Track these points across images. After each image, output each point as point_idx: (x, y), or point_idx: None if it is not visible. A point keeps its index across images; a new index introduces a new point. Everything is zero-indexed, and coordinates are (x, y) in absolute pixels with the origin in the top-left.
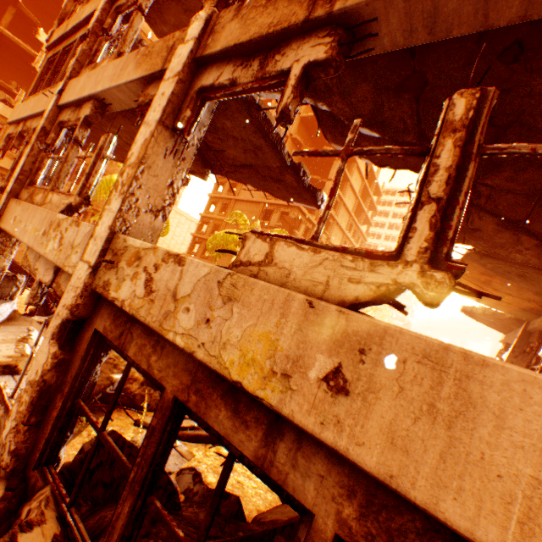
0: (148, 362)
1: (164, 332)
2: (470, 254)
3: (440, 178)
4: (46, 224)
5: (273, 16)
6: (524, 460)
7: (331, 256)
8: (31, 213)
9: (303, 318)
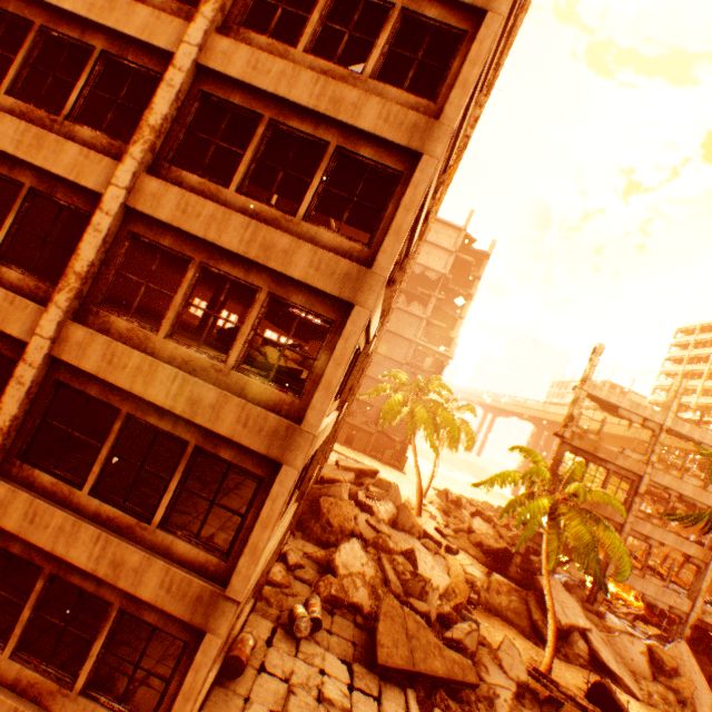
0: None
1: None
2: None
3: None
4: (659, 591)
5: None
6: None
7: None
8: (643, 582)
9: None
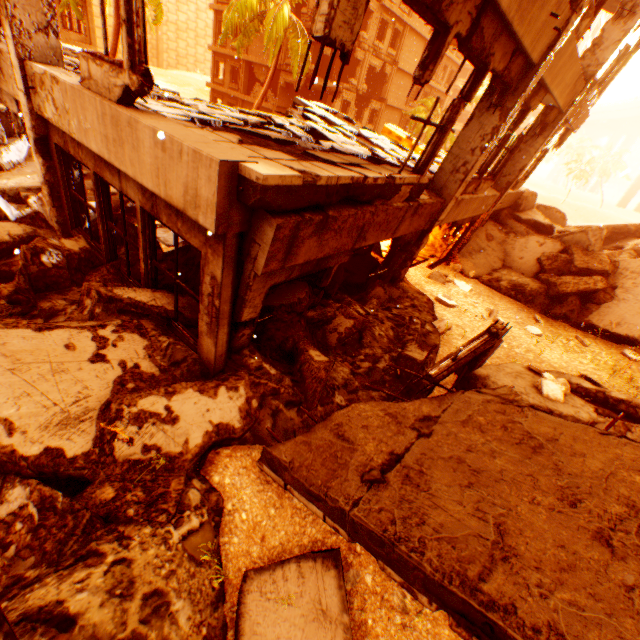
0: (81, 158)
1: (72, 135)
2: None
3: (123, 4)
4: None
5: None
6: (149, 158)
7: (107, 70)
8: None
9: (103, 113)
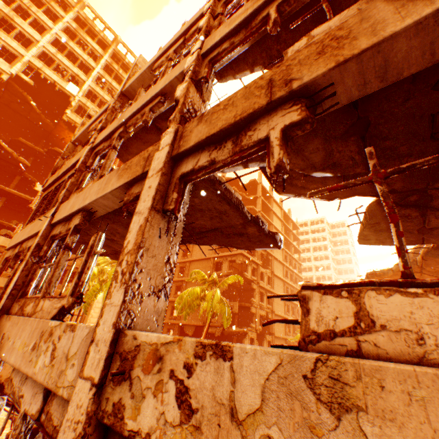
0: None
1: None
2: (430, 251)
3: None
4: (36, 336)
5: (234, 111)
6: None
7: None
8: (21, 326)
9: None
